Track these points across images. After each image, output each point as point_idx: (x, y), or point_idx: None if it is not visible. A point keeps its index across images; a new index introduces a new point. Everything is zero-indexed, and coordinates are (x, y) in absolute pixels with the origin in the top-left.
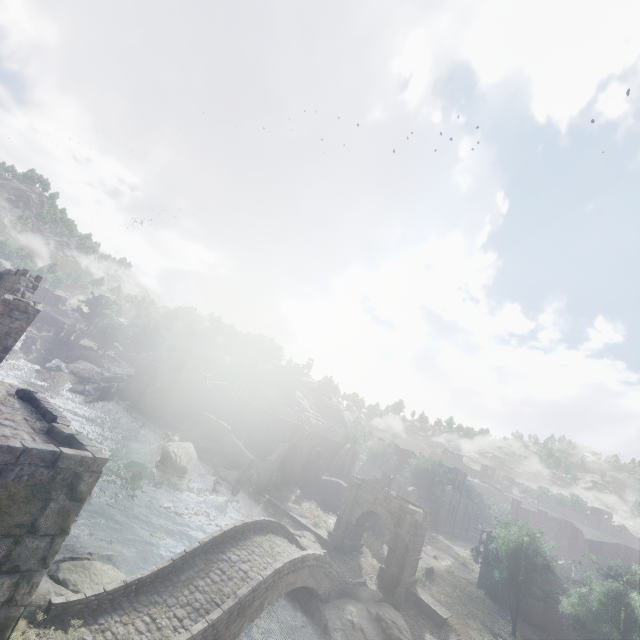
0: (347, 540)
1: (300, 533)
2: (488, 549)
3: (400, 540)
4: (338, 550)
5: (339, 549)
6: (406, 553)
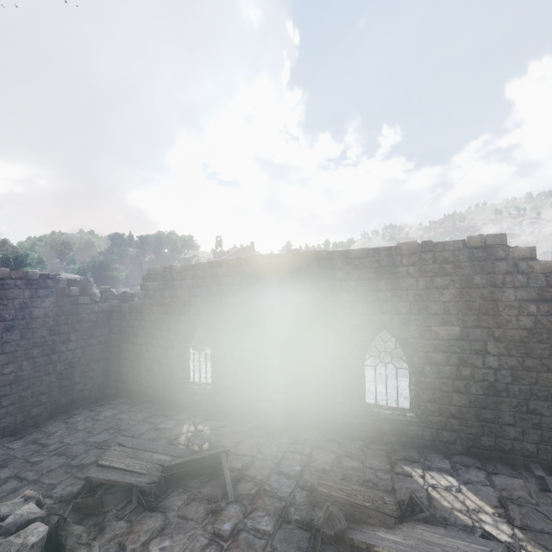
0: None
1: None
2: None
3: None
4: None
5: None
6: None
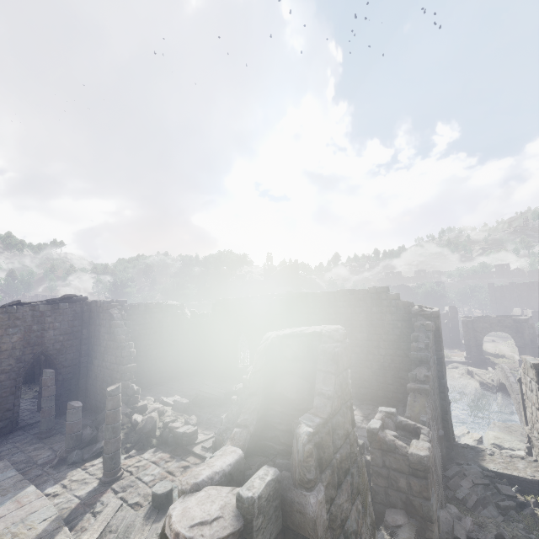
0: (482, 356)
1: (451, 366)
2: (536, 320)
3: (526, 340)
4: (479, 364)
5: (479, 363)
6: (533, 345)
